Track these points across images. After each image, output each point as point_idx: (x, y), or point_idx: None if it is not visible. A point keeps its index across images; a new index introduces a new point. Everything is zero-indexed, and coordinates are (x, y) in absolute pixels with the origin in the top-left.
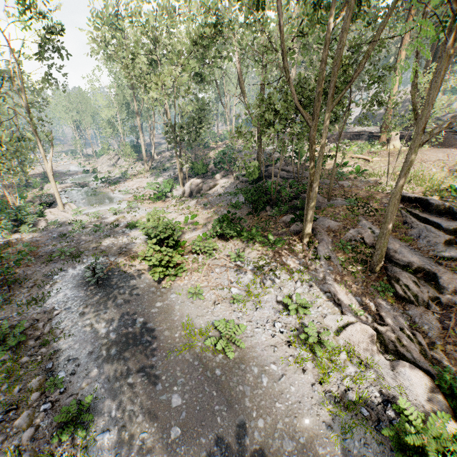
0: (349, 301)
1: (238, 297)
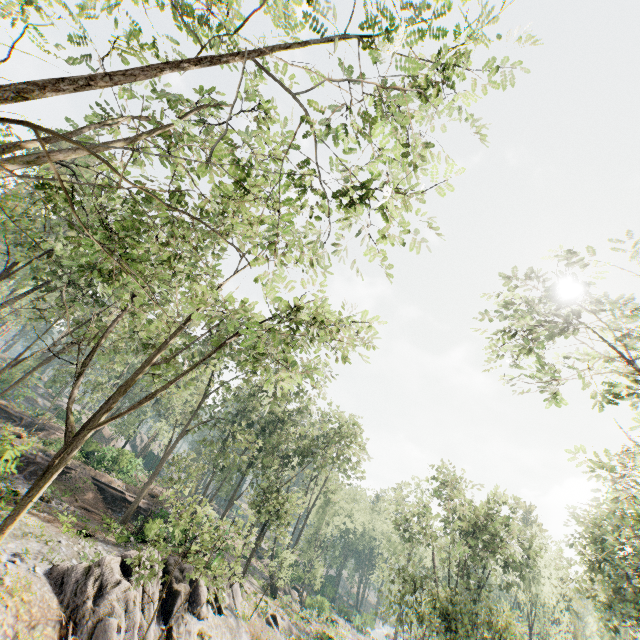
0: None
1: None
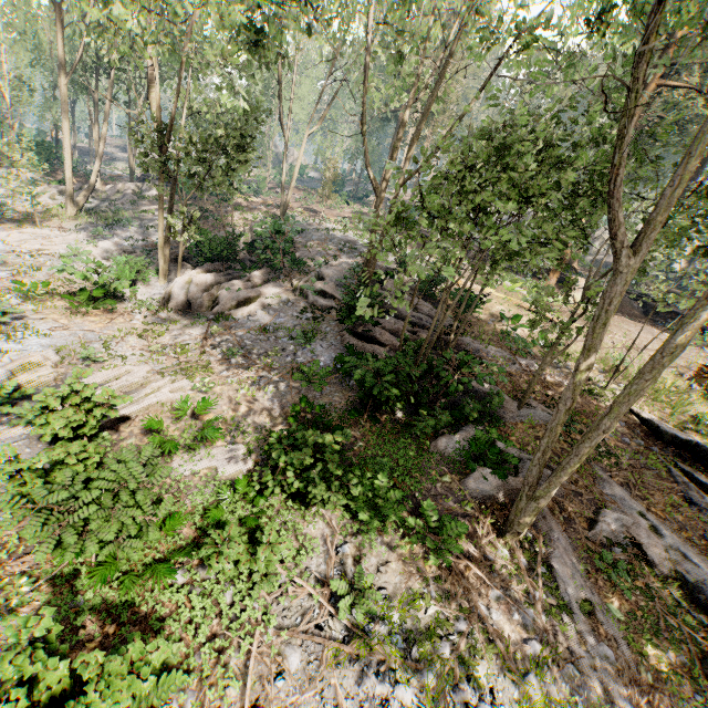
0: None
1: None
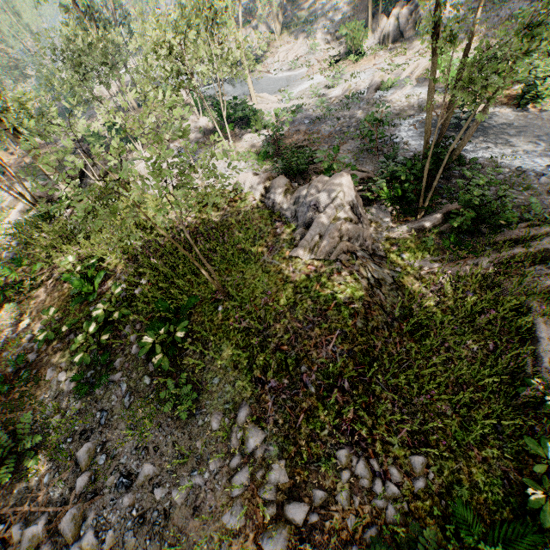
0: None
1: None
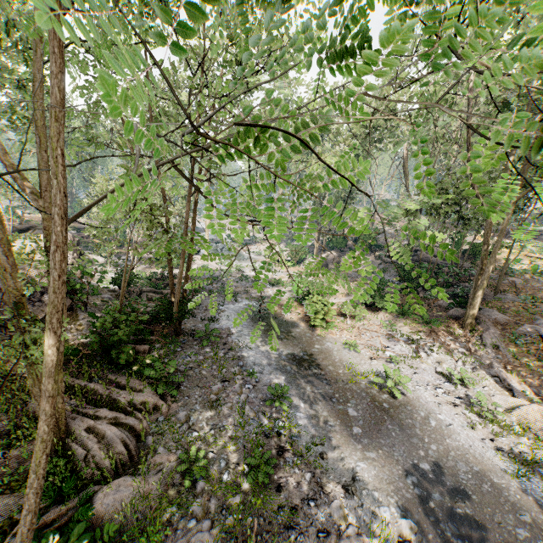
0: (521, 389)
1: (395, 358)
